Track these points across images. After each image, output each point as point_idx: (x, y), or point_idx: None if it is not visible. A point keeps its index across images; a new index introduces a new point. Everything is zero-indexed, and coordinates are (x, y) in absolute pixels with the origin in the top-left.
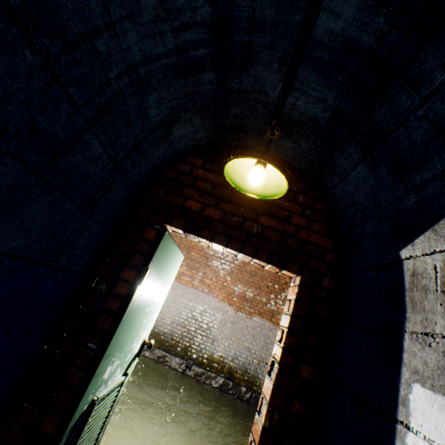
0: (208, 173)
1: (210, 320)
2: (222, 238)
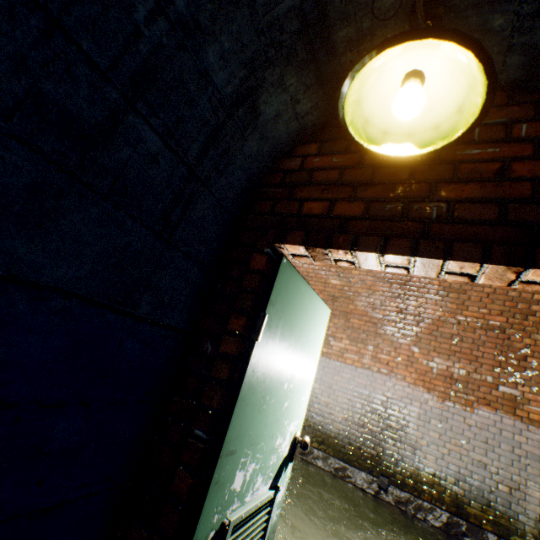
0: (329, 157)
1: (400, 416)
2: (372, 240)
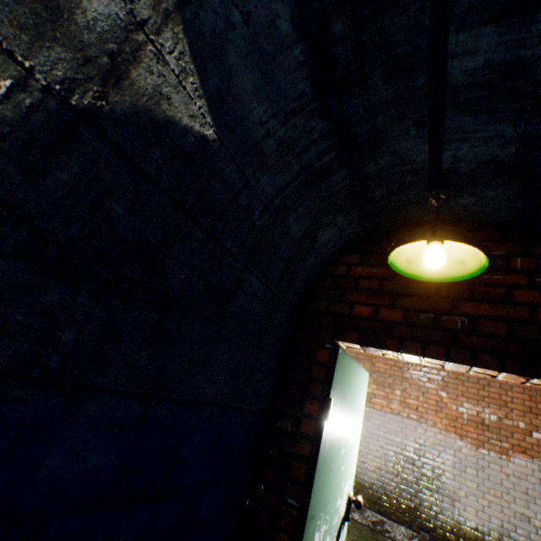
0: (369, 268)
1: (435, 464)
2: (413, 344)
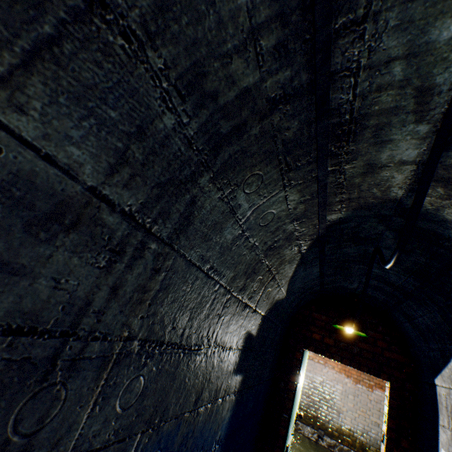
0: (320, 315)
1: (331, 391)
2: (337, 356)
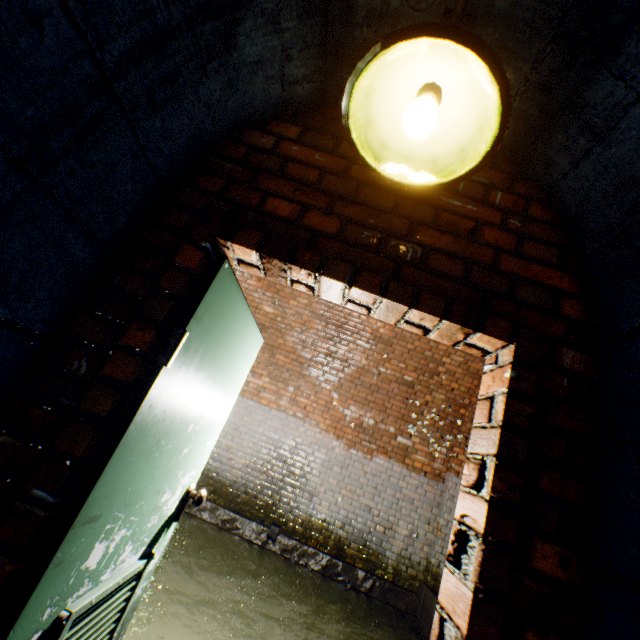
0: (311, 151)
1: (306, 462)
2: (343, 267)
